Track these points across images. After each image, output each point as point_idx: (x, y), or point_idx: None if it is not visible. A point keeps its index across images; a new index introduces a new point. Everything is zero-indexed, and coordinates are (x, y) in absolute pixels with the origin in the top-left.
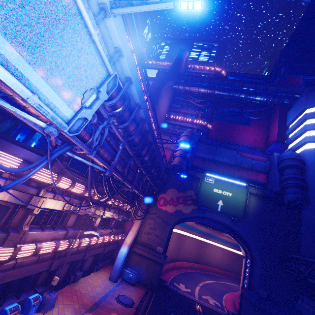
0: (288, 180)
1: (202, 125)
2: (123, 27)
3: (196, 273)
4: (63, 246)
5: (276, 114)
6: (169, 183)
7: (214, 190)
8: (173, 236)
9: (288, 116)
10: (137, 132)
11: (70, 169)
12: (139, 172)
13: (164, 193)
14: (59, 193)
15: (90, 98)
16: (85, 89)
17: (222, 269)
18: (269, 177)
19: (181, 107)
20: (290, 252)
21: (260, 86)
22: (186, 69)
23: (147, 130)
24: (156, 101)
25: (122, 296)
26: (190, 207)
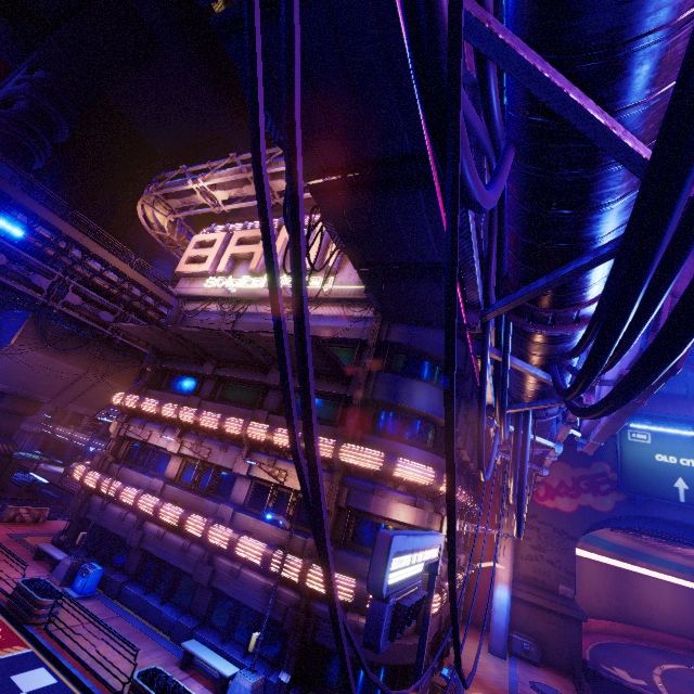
0: None
1: None
2: None
3: (628, 647)
4: None
5: None
6: None
7: (658, 457)
8: None
9: None
10: None
11: None
12: None
13: None
14: None
15: None
16: None
17: (685, 638)
18: None
19: None
20: None
21: None
22: None
23: None
24: None
25: (539, 684)
26: (609, 499)
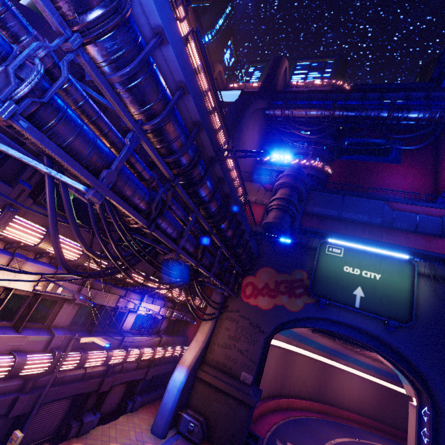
0: None
1: (315, 168)
2: None
3: (316, 422)
4: (37, 367)
5: None
6: (261, 259)
7: (345, 268)
8: (274, 353)
9: None
10: (167, 109)
11: None
12: (191, 220)
13: (252, 275)
14: None
15: None
16: None
17: (363, 416)
18: None
19: (280, 144)
20: None
21: (415, 95)
22: (285, 88)
23: (197, 121)
24: (237, 128)
25: None
26: (300, 301)
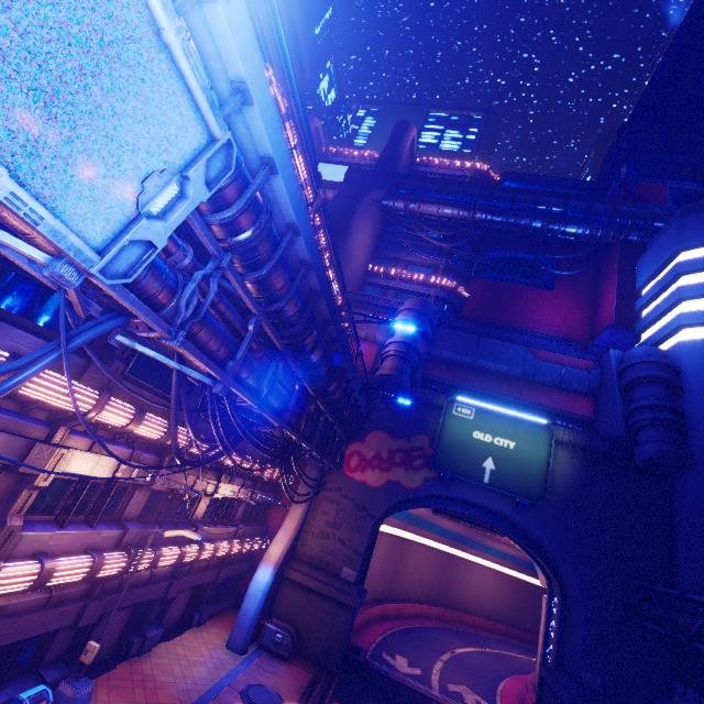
0: (644, 412)
1: (447, 288)
2: (250, 32)
3: (434, 631)
4: (113, 567)
5: (612, 266)
6: (372, 419)
7: (475, 434)
8: (383, 542)
9: (640, 270)
10: (291, 292)
11: (133, 381)
12: (298, 389)
13: (359, 441)
14: (91, 434)
15: (161, 193)
16: (149, 169)
17: (494, 621)
18: (601, 406)
19: (401, 249)
20: (652, 579)
21: (575, 204)
22: (411, 165)
23: (316, 289)
24: (344, 232)
25: (257, 688)
26: (419, 475)
